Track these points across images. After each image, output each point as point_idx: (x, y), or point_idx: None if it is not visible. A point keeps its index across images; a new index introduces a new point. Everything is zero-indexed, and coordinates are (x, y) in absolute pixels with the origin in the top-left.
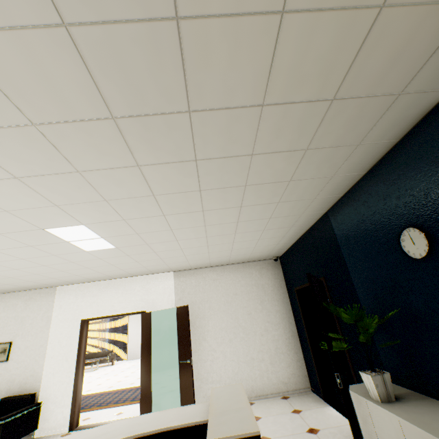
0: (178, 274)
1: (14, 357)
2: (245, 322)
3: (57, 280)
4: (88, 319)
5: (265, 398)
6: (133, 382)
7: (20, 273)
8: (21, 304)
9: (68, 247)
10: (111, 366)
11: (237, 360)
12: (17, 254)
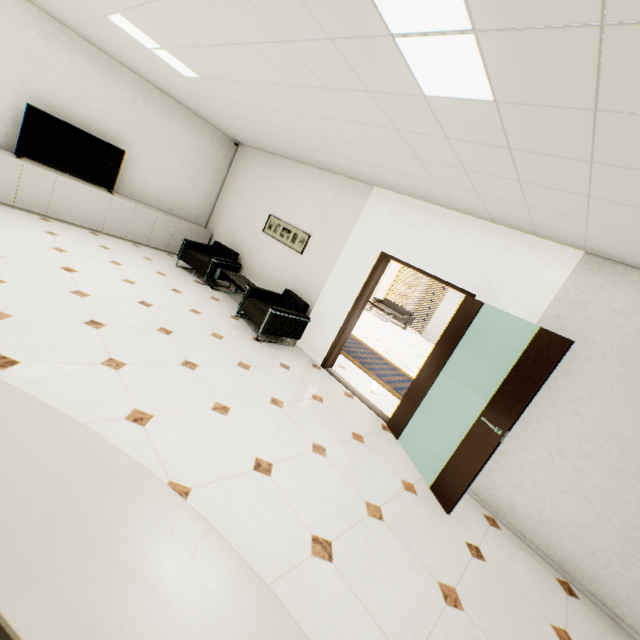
0: (592, 264)
1: (307, 254)
2: None
3: (375, 171)
4: (389, 256)
5: (608, 615)
6: (410, 367)
7: (329, 131)
8: (332, 193)
9: (391, 64)
10: (401, 329)
11: (601, 511)
12: (316, 67)
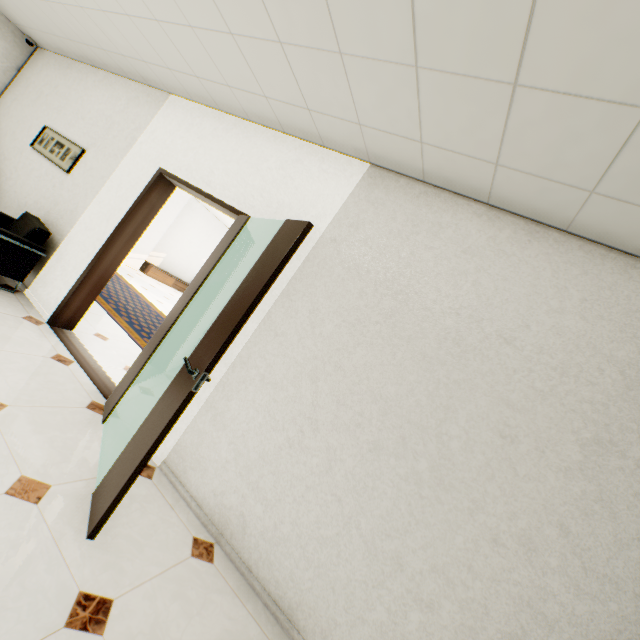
0: (376, 178)
1: (76, 173)
2: (466, 444)
3: (145, 41)
4: (168, 173)
5: None
6: None
7: None
8: (124, 101)
9: None
10: None
11: (350, 514)
12: None
